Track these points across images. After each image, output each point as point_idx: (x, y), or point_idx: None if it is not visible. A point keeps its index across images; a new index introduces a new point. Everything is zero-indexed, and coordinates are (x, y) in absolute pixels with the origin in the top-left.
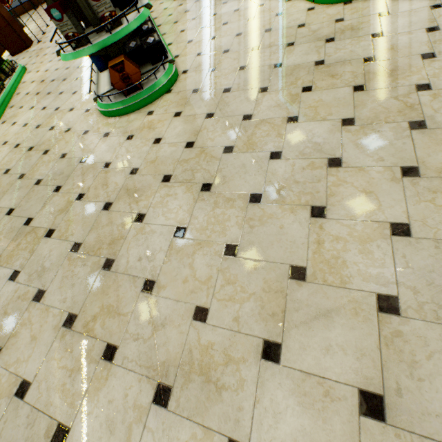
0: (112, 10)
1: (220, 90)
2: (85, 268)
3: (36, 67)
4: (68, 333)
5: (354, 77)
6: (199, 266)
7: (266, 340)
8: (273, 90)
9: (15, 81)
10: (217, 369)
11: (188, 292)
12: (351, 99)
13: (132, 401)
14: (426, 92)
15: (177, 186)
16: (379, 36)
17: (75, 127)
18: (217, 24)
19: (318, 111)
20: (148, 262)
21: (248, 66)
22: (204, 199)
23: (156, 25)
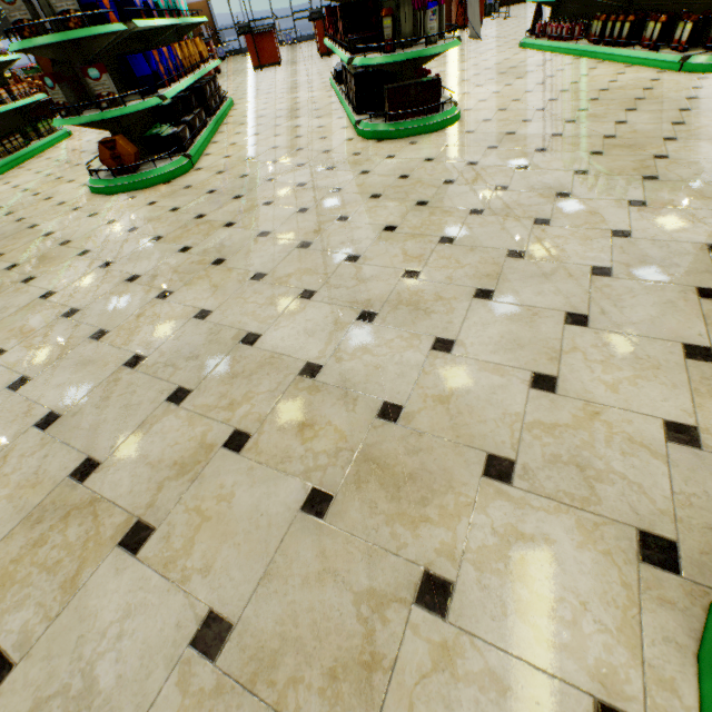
0: (111, 91)
1: (207, 191)
2: None
3: (83, 136)
4: None
5: (311, 201)
6: (34, 322)
7: (25, 376)
8: (244, 199)
9: (46, 144)
10: None
11: (5, 338)
12: (287, 218)
13: None
14: (340, 222)
15: (86, 260)
16: (366, 173)
17: (58, 197)
18: (270, 134)
19: (255, 222)
20: None
21: (250, 176)
22: (95, 273)
23: (216, 122)
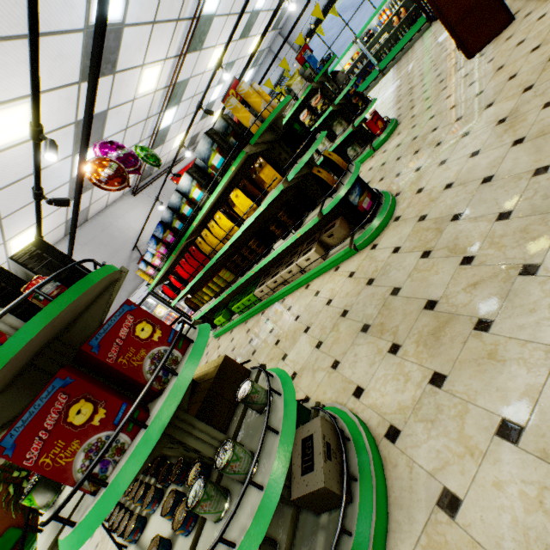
0: None
1: None
2: None
3: None
4: (543, 64)
5: None
6: None
7: (524, 138)
8: None
9: None
10: (511, 130)
11: None
12: None
13: (500, 115)
14: None
15: None
16: None
17: None
18: None
19: None
20: None
21: None
22: None
23: None
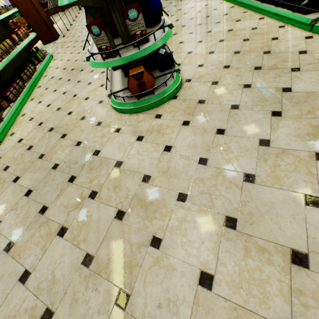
0: (143, 29)
1: (227, 106)
2: (96, 294)
3: (61, 56)
4: None
5: None
6: None
7: None
8: (287, 115)
9: (44, 66)
10: None
11: None
12: None
13: None
14: None
15: (194, 210)
16: None
17: (89, 116)
18: (213, 40)
19: None
20: (169, 314)
21: (253, 85)
22: (229, 238)
23: None
